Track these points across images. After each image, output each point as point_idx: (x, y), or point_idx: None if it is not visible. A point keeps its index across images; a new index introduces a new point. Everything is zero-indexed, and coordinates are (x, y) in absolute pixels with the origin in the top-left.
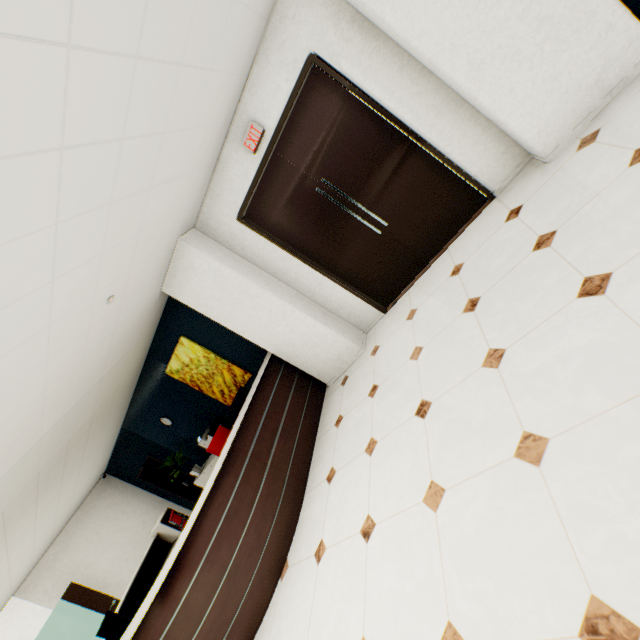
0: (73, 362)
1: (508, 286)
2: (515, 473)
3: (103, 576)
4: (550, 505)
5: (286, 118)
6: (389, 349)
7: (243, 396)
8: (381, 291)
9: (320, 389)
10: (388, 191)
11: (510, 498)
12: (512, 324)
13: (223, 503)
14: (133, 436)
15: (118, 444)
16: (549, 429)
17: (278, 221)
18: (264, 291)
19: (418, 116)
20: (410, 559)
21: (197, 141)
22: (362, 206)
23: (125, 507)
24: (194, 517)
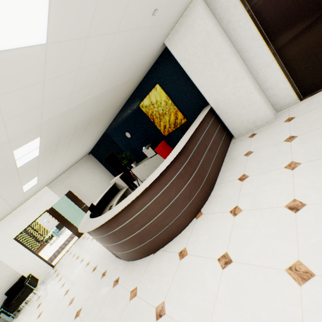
0: (120, 53)
1: None
2: None
3: (81, 194)
4: None
5: None
6: (309, 117)
7: (188, 124)
8: (307, 83)
9: (229, 138)
10: None
11: None
12: None
13: (177, 168)
14: (108, 138)
15: (100, 140)
16: None
17: (266, 3)
18: (232, 57)
19: None
20: None
21: None
22: None
23: (95, 171)
24: (164, 168)
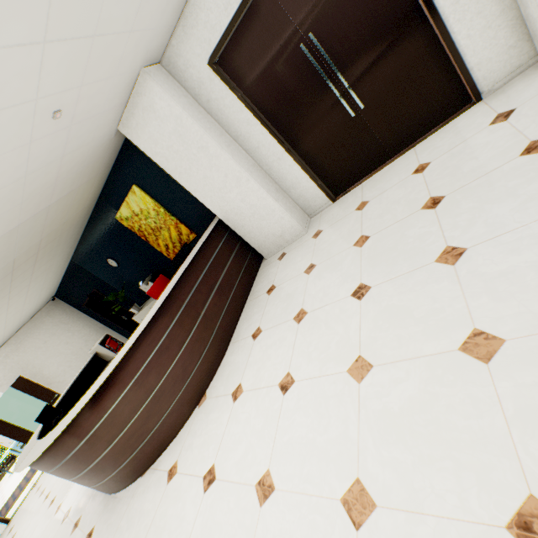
0: (13, 177)
1: (481, 188)
2: (457, 365)
3: (48, 375)
4: (494, 402)
5: None
6: (332, 234)
7: (186, 252)
8: (335, 179)
9: (257, 260)
10: (375, 67)
11: (447, 387)
12: (480, 225)
13: (156, 339)
14: (81, 270)
15: (67, 274)
16: (507, 331)
17: (251, 77)
18: (223, 152)
19: None
20: (325, 417)
21: None
22: (344, 79)
23: (71, 327)
24: (128, 347)
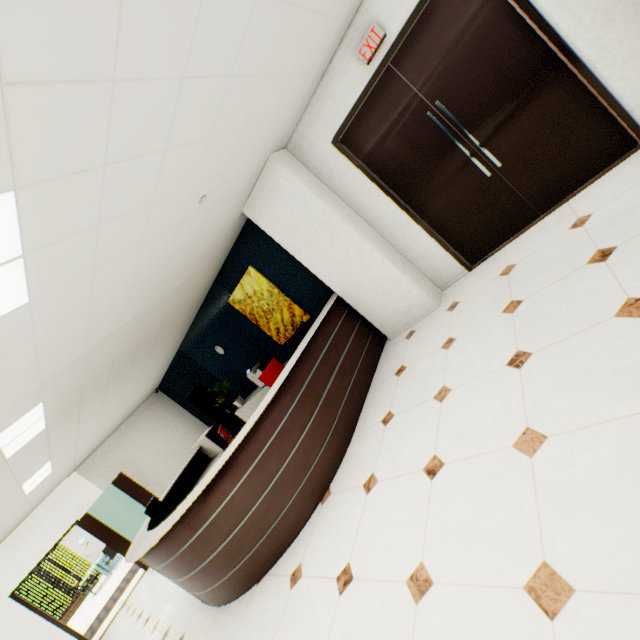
0: (160, 257)
1: None
2: None
3: (146, 475)
4: None
5: (414, 21)
6: (473, 304)
7: (304, 331)
8: (471, 245)
9: (380, 341)
10: (512, 124)
11: None
12: None
13: (277, 420)
14: (187, 359)
15: (173, 364)
16: None
17: (375, 150)
18: (346, 225)
19: (579, 25)
20: (490, 499)
21: (316, 33)
22: (476, 139)
23: (170, 422)
24: (251, 424)
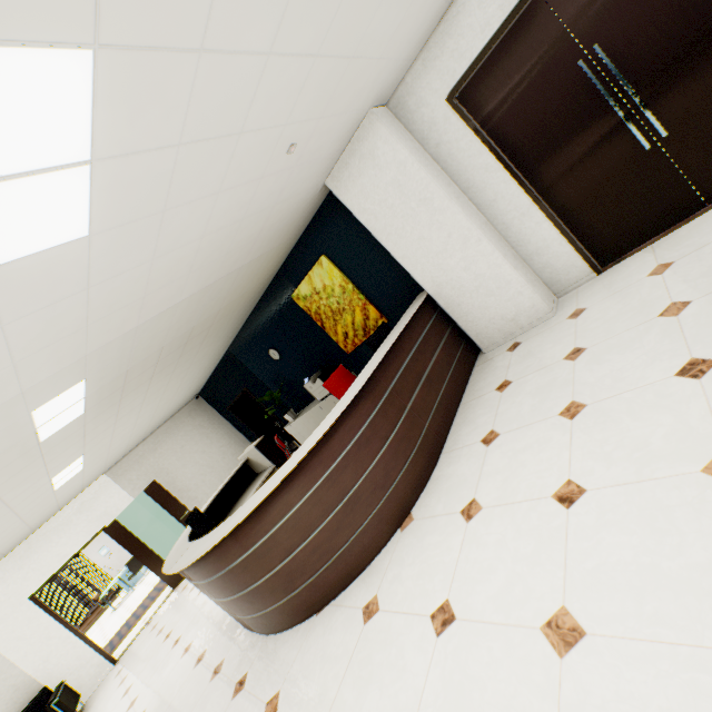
0: (233, 218)
1: None
2: None
3: (180, 487)
4: None
5: None
6: (608, 309)
7: (384, 332)
8: (605, 242)
9: (471, 354)
10: (692, 78)
11: None
12: None
13: (356, 427)
14: (236, 363)
15: (219, 367)
16: None
17: (499, 111)
18: (452, 204)
19: None
20: (672, 534)
21: None
22: (639, 98)
23: (210, 433)
24: (326, 427)
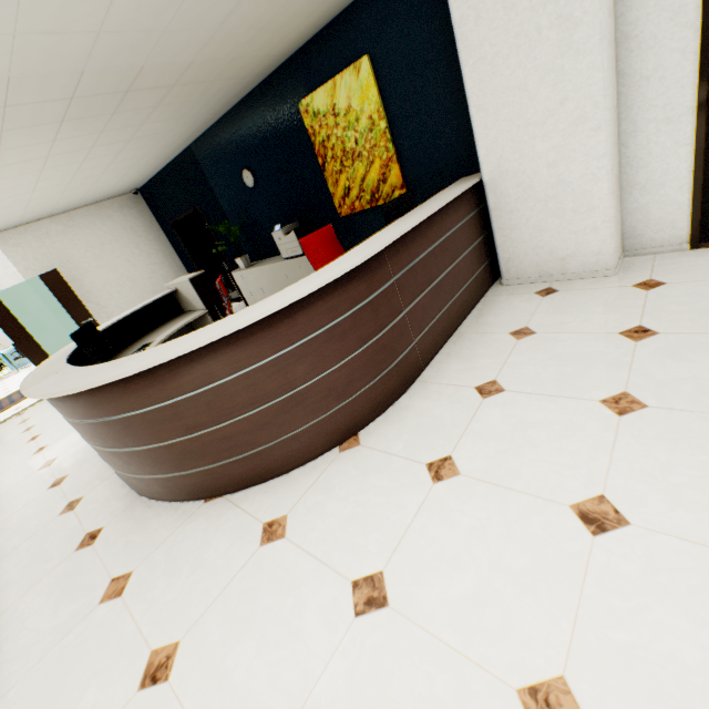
0: None
1: None
2: None
3: (89, 289)
4: None
5: None
6: (702, 297)
7: (408, 204)
8: None
9: (488, 279)
10: None
11: None
12: None
13: (335, 311)
14: (196, 168)
15: (172, 166)
16: None
17: None
18: (600, 48)
19: None
20: None
21: None
22: None
23: (142, 243)
24: (297, 295)
